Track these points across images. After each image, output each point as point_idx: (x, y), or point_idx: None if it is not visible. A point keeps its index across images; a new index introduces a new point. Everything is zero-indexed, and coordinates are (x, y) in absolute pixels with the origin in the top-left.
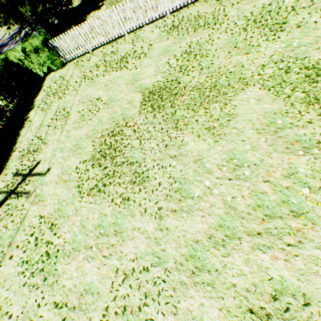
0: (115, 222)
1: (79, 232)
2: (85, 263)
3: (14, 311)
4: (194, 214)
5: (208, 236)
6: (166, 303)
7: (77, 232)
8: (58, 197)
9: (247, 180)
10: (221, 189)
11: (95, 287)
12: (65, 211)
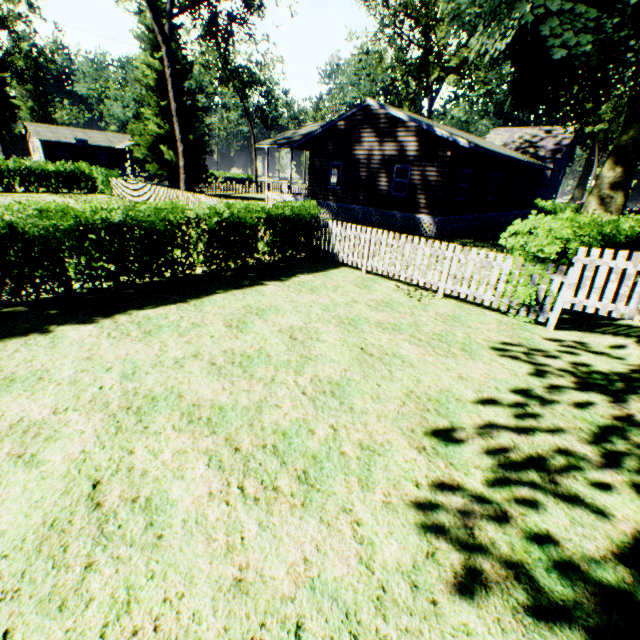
0: None
1: None
2: None
3: None
4: None
5: None
6: None
7: None
8: None
9: None
10: None
11: None
12: None
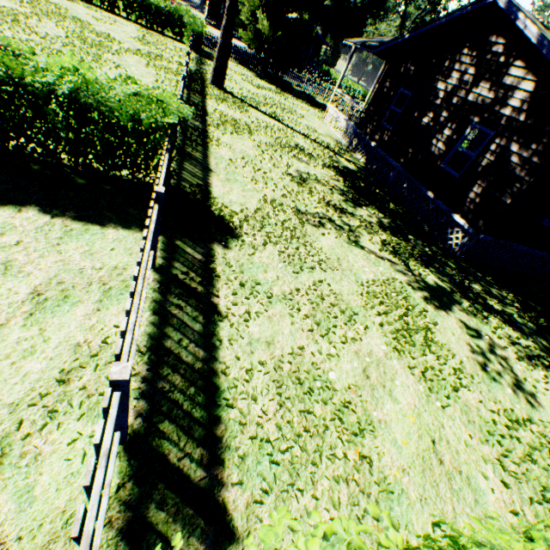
0: None
1: None
2: None
3: None
4: None
5: None
6: None
7: None
8: None
9: None
10: None
11: None
12: None
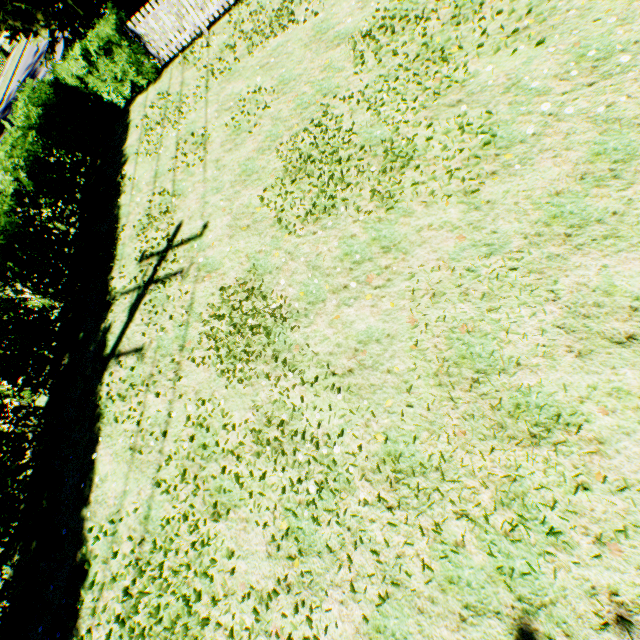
0: (376, 238)
1: (311, 279)
2: (342, 312)
3: (237, 420)
4: (535, 162)
5: (578, 178)
6: (530, 292)
7: (307, 281)
8: (245, 252)
9: (627, 71)
10: (579, 106)
11: (378, 332)
12: (268, 264)
